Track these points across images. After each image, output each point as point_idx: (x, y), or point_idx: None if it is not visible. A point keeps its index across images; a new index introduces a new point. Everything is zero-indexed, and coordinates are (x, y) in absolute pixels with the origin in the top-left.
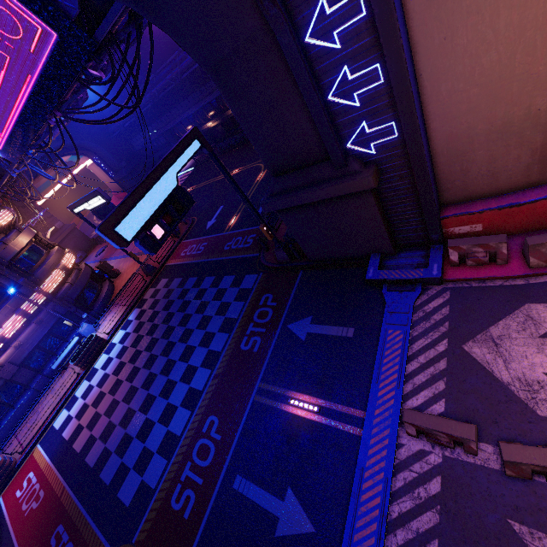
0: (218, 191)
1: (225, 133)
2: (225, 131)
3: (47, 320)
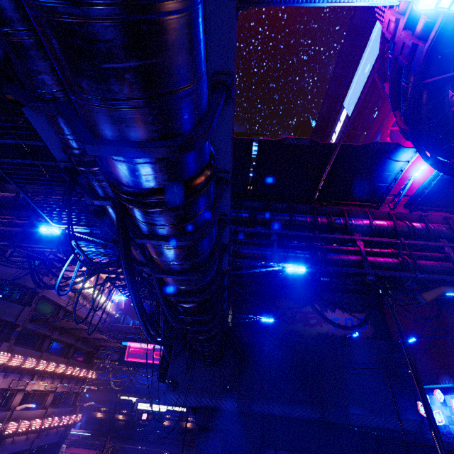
0: (132, 449)
1: (122, 428)
2: (123, 426)
3: (57, 435)
